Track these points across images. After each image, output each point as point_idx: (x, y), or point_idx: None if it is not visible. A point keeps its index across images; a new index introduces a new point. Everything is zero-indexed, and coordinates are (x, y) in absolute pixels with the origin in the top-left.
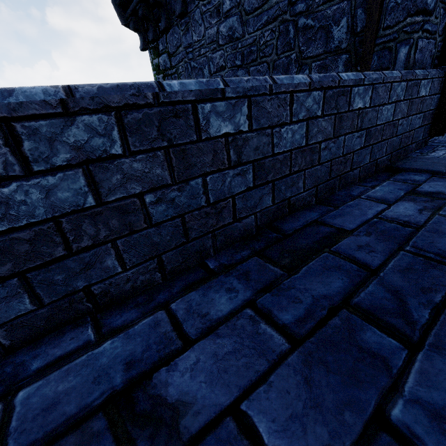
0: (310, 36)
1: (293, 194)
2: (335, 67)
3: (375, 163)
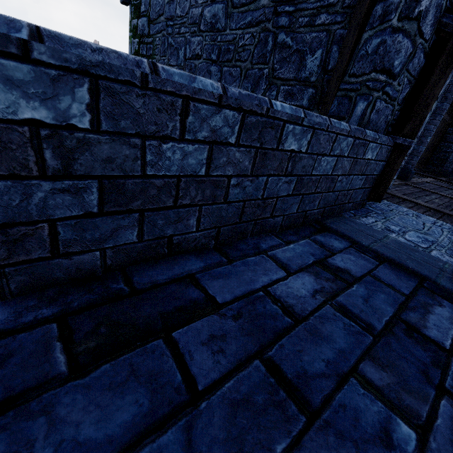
0: (286, 56)
1: (178, 232)
2: (300, 99)
3: (304, 214)
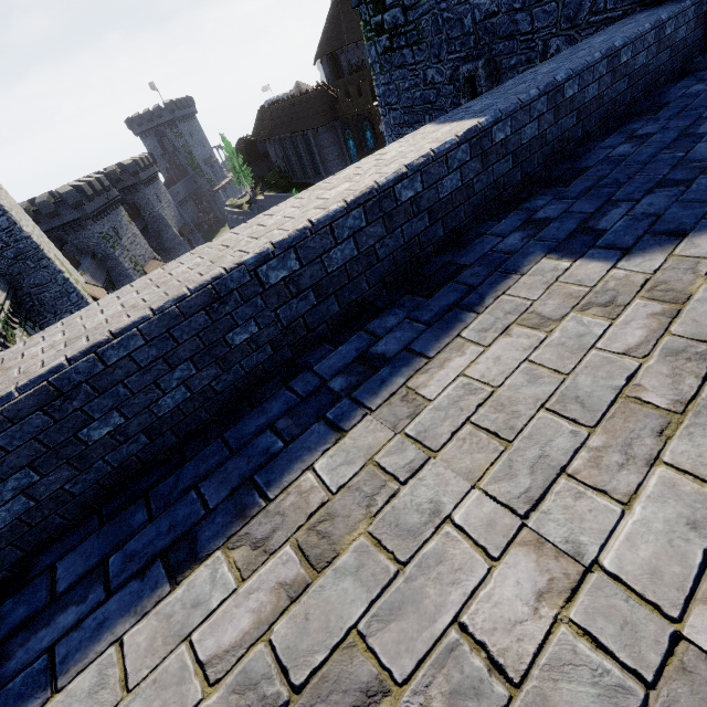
0: None
1: (636, 94)
2: None
3: (673, 71)
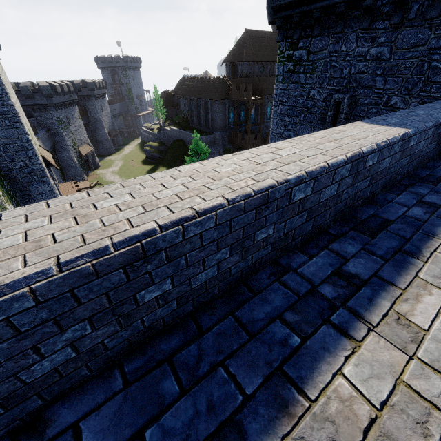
0: (437, 72)
1: None
2: None
3: None
